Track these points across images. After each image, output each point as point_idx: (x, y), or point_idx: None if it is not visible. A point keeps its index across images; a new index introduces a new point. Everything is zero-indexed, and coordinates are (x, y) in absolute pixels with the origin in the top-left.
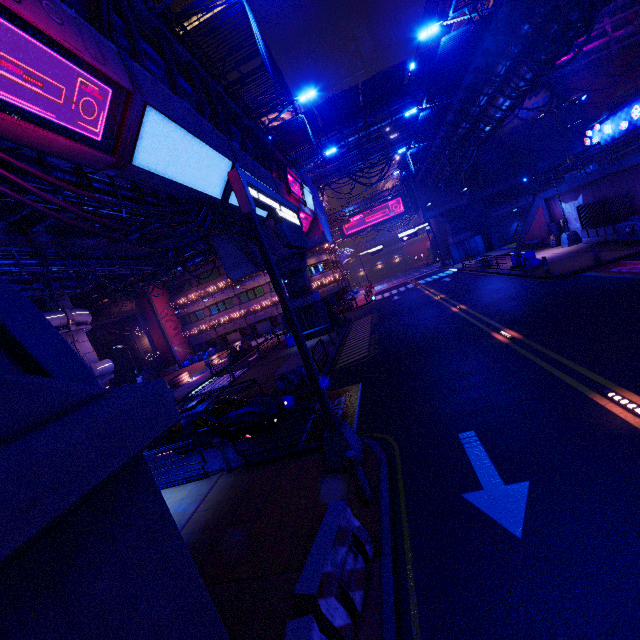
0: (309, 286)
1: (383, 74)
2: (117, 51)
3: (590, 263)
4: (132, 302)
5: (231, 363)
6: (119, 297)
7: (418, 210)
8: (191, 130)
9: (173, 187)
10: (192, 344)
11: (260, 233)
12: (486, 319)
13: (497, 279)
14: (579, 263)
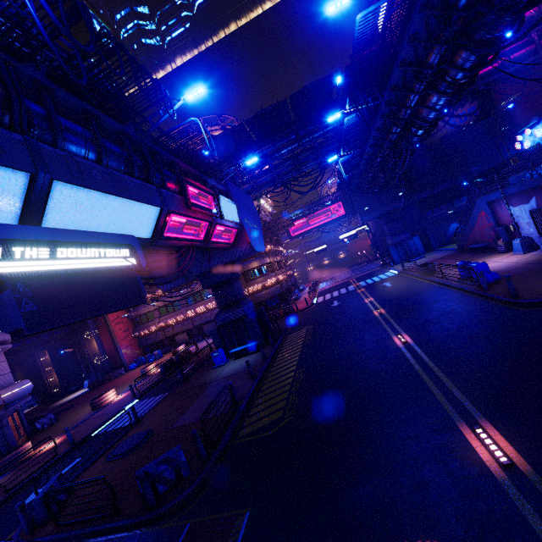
0: (240, 297)
1: (310, 88)
2: None
3: None
4: None
5: (160, 378)
6: None
7: (356, 214)
8: None
9: None
10: (142, 345)
11: None
12: (444, 378)
13: (445, 293)
14: None
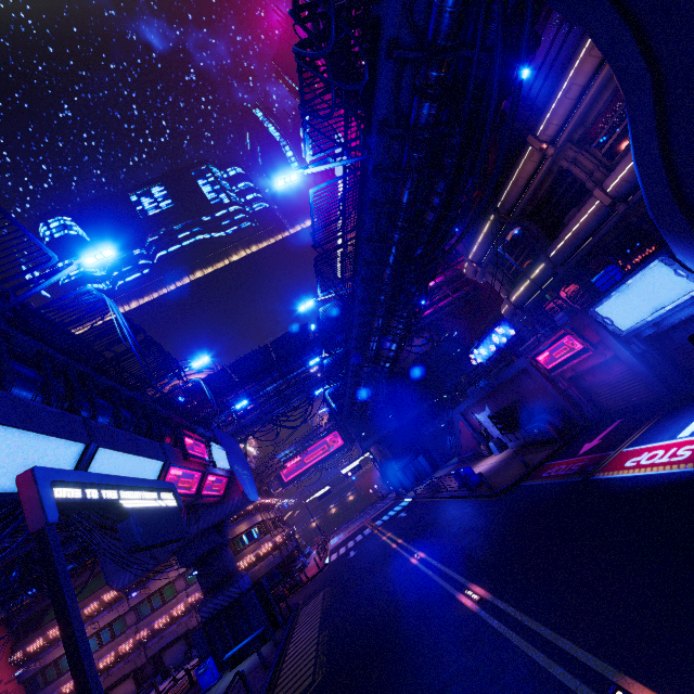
0: (232, 570)
1: (289, 334)
2: None
3: (522, 470)
4: None
5: None
6: None
7: (354, 442)
8: (7, 422)
9: None
10: None
11: (55, 558)
12: (448, 570)
13: (449, 505)
14: (514, 472)
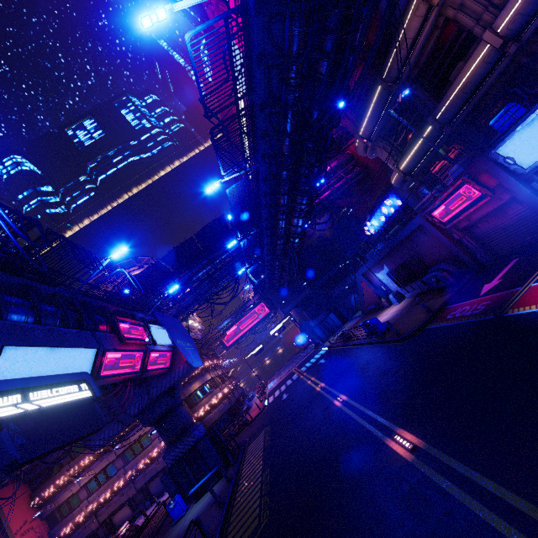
0: (187, 423)
1: (209, 226)
2: None
3: (425, 315)
4: None
5: None
6: None
7: (277, 309)
8: None
9: None
10: None
11: None
12: (371, 414)
13: (361, 351)
14: (417, 317)
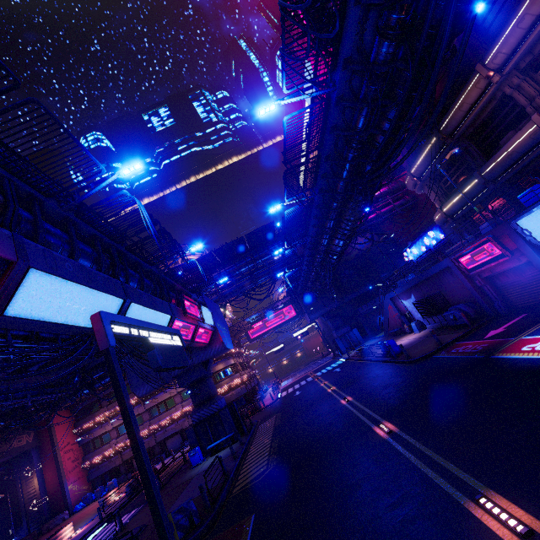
0: (214, 393)
1: (259, 230)
2: (11, 235)
3: (436, 346)
4: (30, 434)
5: (128, 499)
6: (12, 432)
7: (304, 314)
8: (78, 281)
9: (53, 327)
10: (92, 477)
11: (115, 367)
12: (368, 411)
13: (374, 366)
14: (428, 346)
